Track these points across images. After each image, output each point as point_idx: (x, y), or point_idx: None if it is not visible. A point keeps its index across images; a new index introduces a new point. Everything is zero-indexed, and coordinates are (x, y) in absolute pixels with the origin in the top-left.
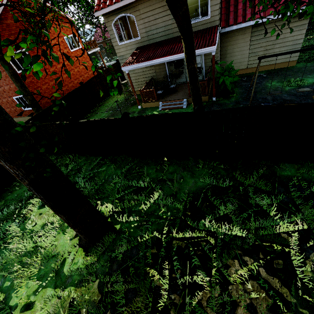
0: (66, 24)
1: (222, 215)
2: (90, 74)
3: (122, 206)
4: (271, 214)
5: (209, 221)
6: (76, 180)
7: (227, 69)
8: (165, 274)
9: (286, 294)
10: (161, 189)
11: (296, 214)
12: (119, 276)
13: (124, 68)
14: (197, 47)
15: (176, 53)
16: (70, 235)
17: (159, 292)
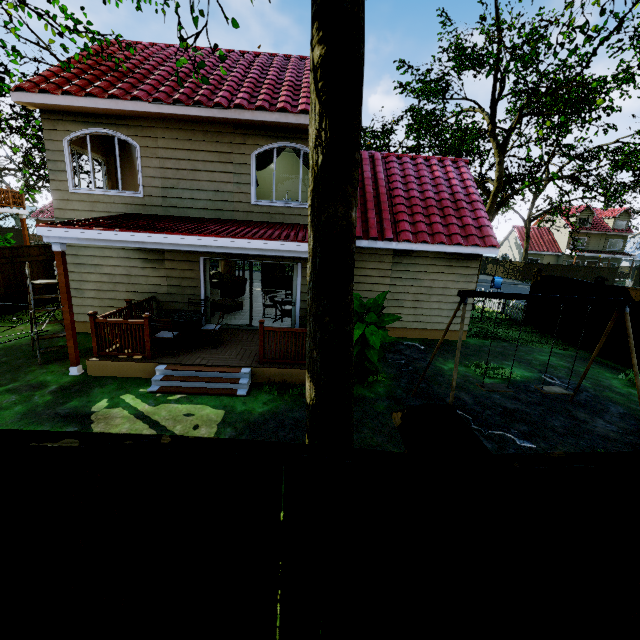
0: None
1: None
2: None
3: None
4: None
5: None
6: None
7: (375, 309)
8: None
9: None
10: None
11: None
12: None
13: (47, 233)
14: (300, 239)
15: (242, 236)
16: None
17: None
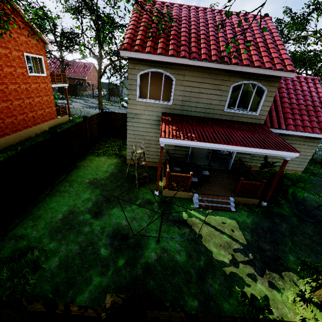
0: (34, 41)
1: None
2: (47, 112)
3: None
4: None
5: None
6: None
7: (303, 181)
8: None
9: None
10: None
11: None
12: None
13: (164, 140)
14: (274, 147)
15: (251, 146)
16: None
17: None
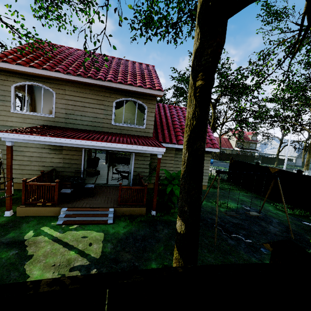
0: None
1: None
2: None
3: None
4: None
5: None
6: None
7: (177, 177)
8: None
9: None
10: None
11: None
12: None
13: (5, 135)
14: (142, 144)
15: (115, 142)
16: None
17: None
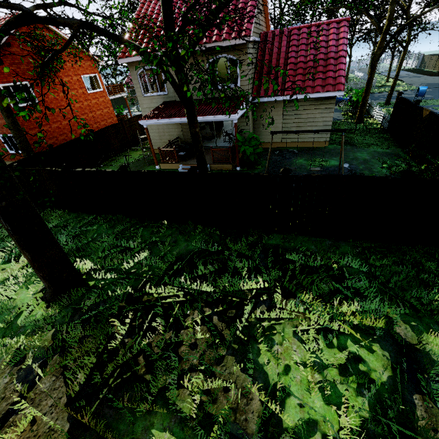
0: (88, 62)
1: (200, 275)
2: (109, 123)
3: (103, 264)
4: (243, 274)
5: (186, 280)
6: (57, 237)
7: (248, 139)
8: (125, 321)
9: (226, 335)
10: (150, 250)
11: (264, 275)
12: (78, 326)
13: (142, 122)
14: (219, 113)
15: (198, 115)
16: (35, 290)
17: (114, 337)
